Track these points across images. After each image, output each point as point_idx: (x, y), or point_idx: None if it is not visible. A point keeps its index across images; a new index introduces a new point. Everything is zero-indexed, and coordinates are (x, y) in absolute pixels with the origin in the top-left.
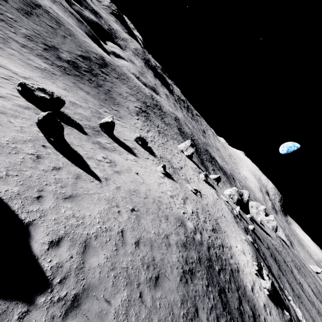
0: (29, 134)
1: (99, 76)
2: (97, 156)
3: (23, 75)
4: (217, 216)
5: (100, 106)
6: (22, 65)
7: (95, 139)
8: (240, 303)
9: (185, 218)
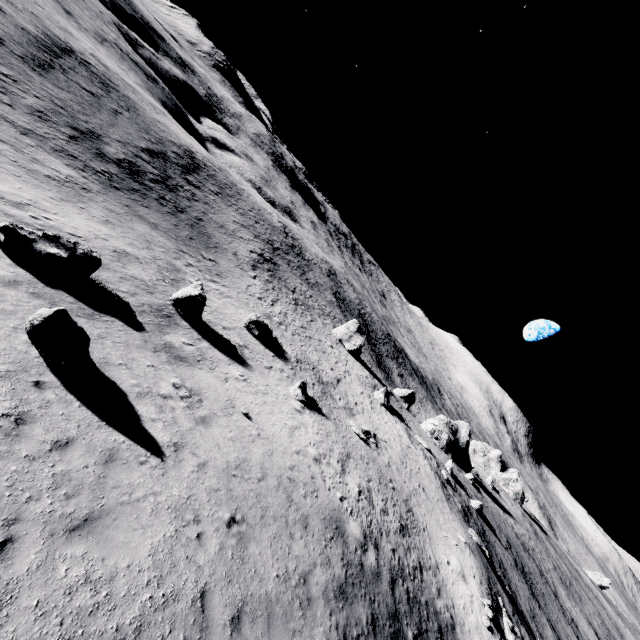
0: (7, 357)
1: (182, 191)
2: (161, 384)
3: (16, 198)
4: (409, 490)
5: (178, 253)
6: (18, 174)
7: (160, 339)
8: None
9: (345, 511)
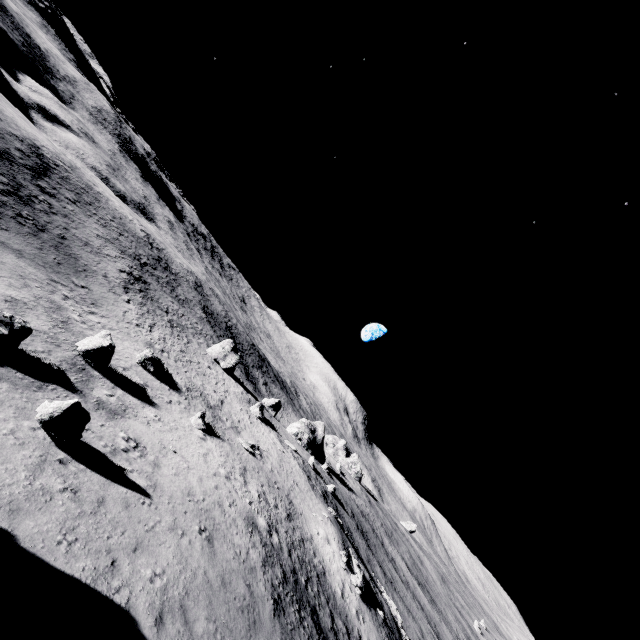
0: (31, 444)
1: (37, 202)
2: (117, 441)
3: None
4: (288, 487)
5: (51, 284)
6: None
7: (92, 397)
8: (333, 620)
9: (254, 511)
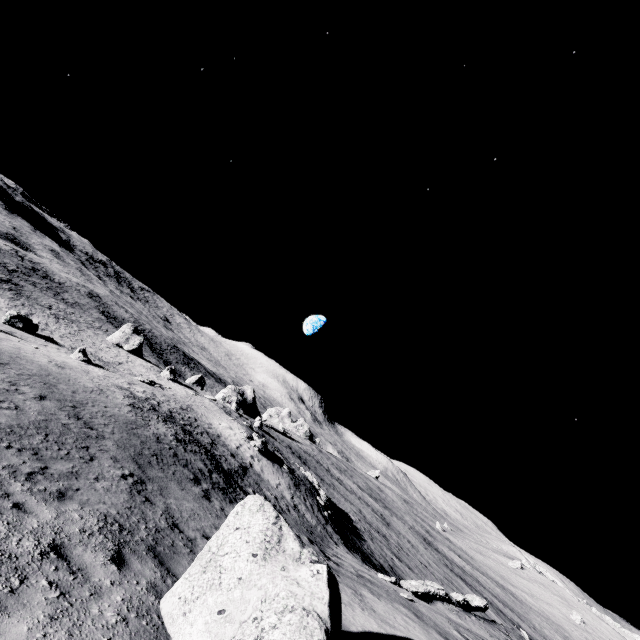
0: None
1: None
2: None
3: None
4: (192, 404)
5: None
6: None
7: None
8: (214, 444)
9: (133, 390)
